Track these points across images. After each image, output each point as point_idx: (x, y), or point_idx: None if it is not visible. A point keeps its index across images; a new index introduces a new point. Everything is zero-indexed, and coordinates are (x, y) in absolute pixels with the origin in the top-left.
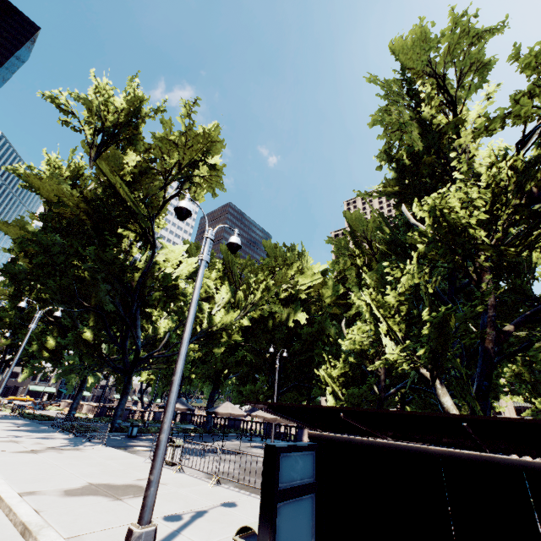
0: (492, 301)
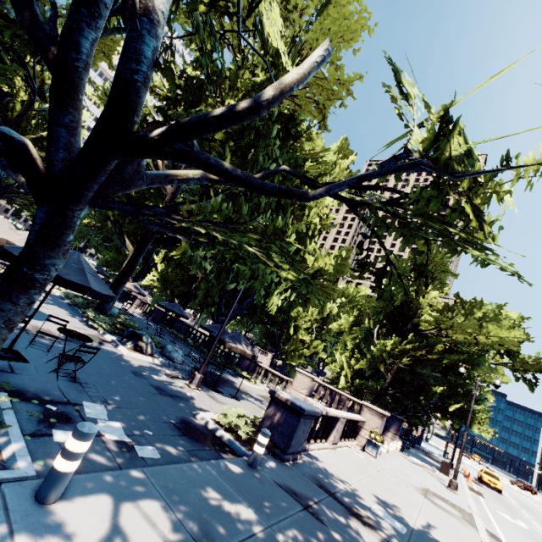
0: (167, 199)
